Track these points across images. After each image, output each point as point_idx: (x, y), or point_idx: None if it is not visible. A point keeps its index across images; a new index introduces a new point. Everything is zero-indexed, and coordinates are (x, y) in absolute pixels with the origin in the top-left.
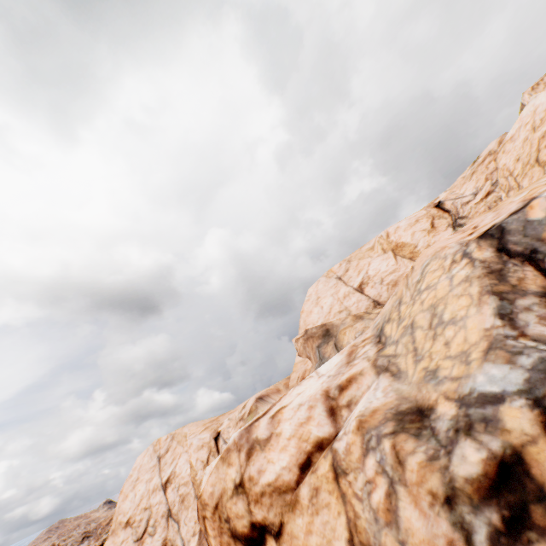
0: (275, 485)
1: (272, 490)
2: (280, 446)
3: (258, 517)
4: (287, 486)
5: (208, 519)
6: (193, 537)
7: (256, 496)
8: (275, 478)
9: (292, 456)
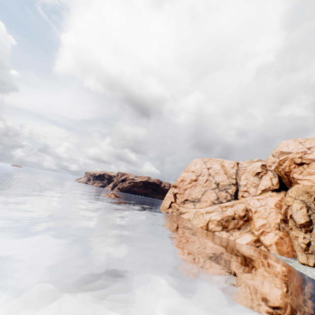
0: (309, 159)
1: (309, 159)
2: (312, 155)
3: (303, 161)
4: (312, 159)
5: (287, 160)
6: (259, 169)
7: (304, 159)
8: (310, 158)
9: (314, 157)
